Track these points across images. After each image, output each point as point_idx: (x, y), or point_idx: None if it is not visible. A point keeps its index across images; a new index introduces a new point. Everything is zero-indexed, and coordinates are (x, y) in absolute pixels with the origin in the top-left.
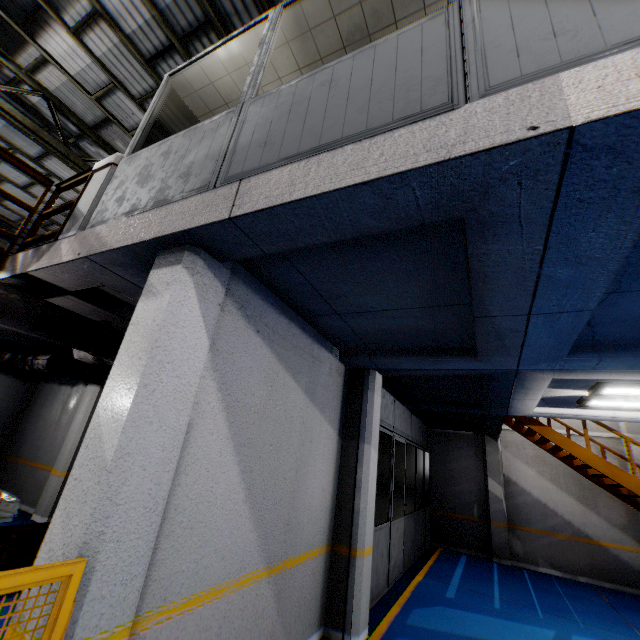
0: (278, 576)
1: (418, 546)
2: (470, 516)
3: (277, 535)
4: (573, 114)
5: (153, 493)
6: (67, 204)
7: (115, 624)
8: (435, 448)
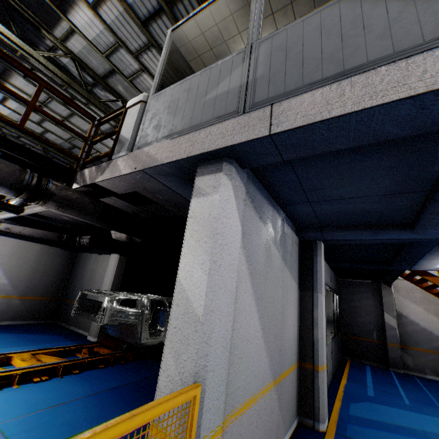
0: (278, 385)
1: (337, 359)
2: (371, 339)
3: (276, 358)
4: None
5: (225, 336)
6: (111, 133)
7: (216, 425)
8: (342, 292)
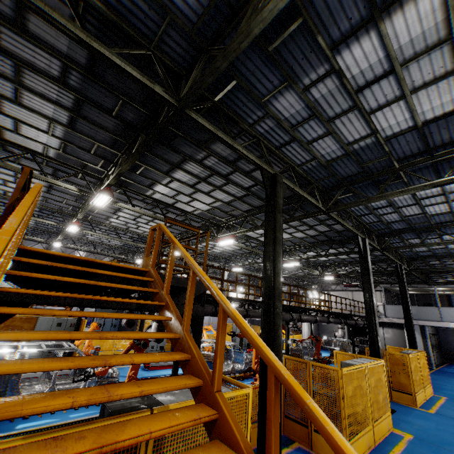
0: None
1: (439, 360)
2: None
3: None
4: (449, 326)
5: None
6: None
7: None
8: (439, 333)
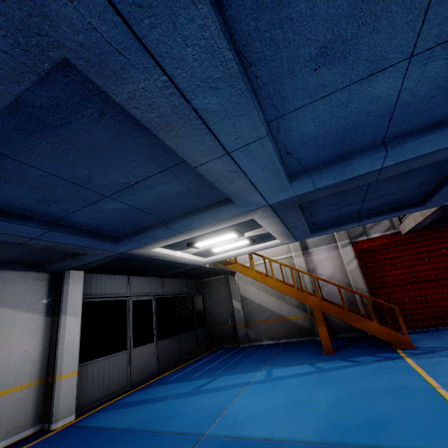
0: None
1: (186, 354)
2: (227, 325)
3: None
4: None
5: None
6: None
7: None
8: (206, 291)
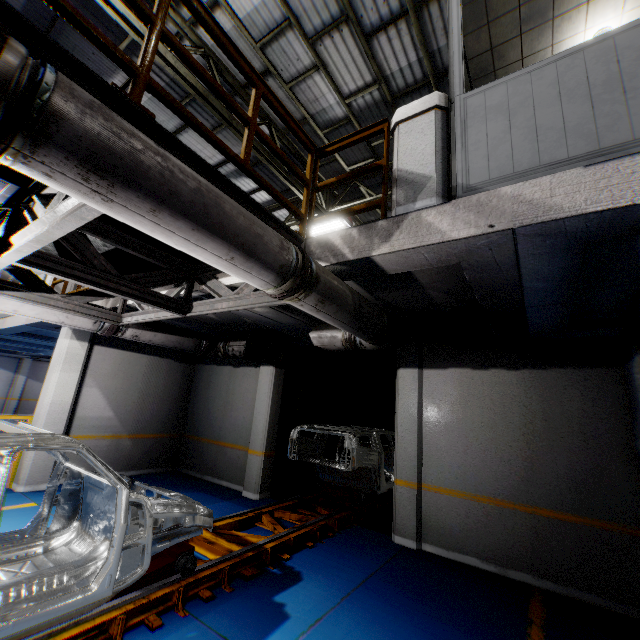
0: None
1: None
2: None
3: None
4: None
5: None
6: (367, 169)
7: None
8: None
